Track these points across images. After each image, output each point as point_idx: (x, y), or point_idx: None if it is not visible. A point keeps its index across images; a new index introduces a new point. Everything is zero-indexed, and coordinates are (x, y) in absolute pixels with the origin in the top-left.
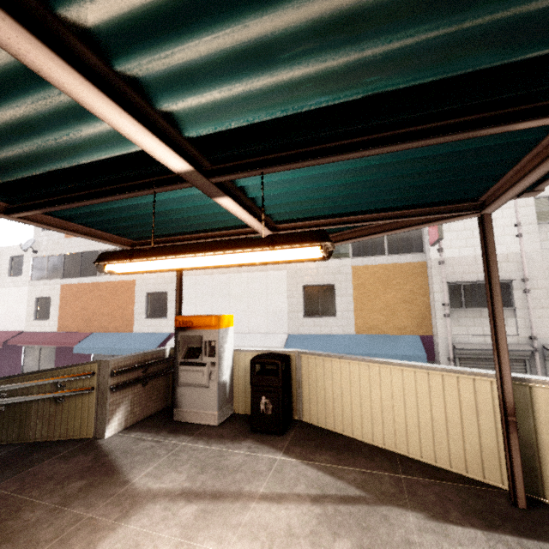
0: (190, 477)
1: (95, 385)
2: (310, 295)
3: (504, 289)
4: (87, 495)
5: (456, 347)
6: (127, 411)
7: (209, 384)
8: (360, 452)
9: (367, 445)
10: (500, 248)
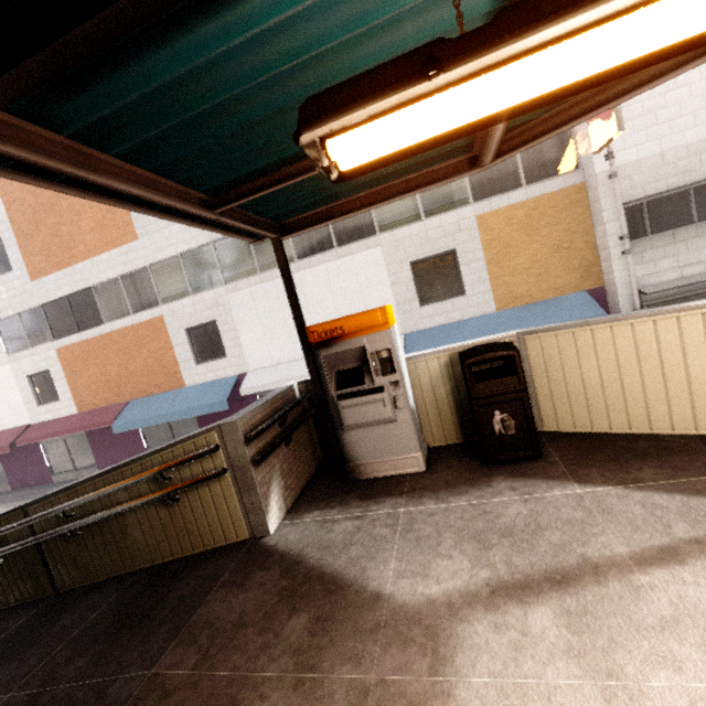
0: (475, 559)
1: (224, 464)
2: (422, 274)
3: (705, 193)
4: (331, 639)
5: (646, 292)
6: (281, 487)
7: (396, 416)
8: (694, 450)
9: (689, 438)
10: (699, 131)
